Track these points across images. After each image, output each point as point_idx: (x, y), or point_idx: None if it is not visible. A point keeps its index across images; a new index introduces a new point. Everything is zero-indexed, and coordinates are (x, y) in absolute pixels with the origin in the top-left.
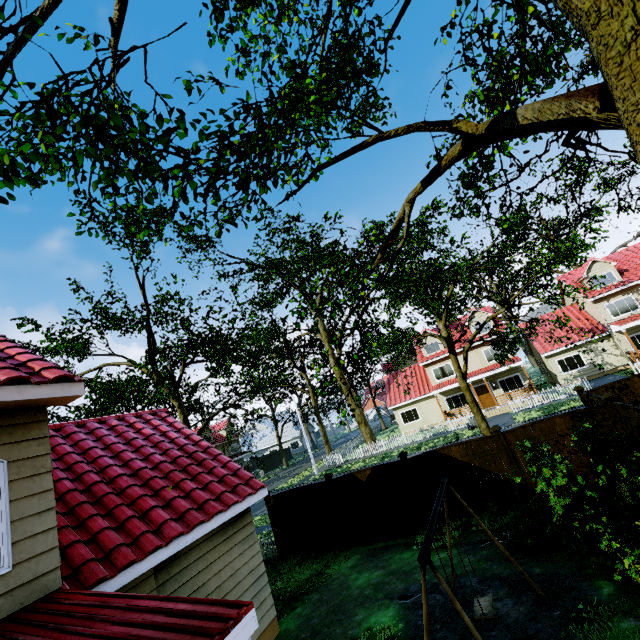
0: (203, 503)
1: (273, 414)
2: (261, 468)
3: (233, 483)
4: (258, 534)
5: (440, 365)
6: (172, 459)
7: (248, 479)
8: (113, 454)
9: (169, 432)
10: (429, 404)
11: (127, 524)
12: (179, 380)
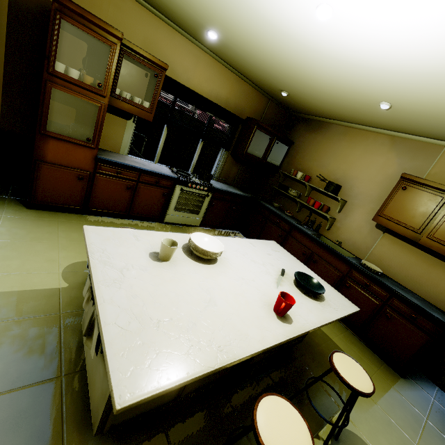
0: None
1: None
2: None
3: None
4: None
5: None
6: None
7: None
8: None
9: None
10: None
11: None
12: None
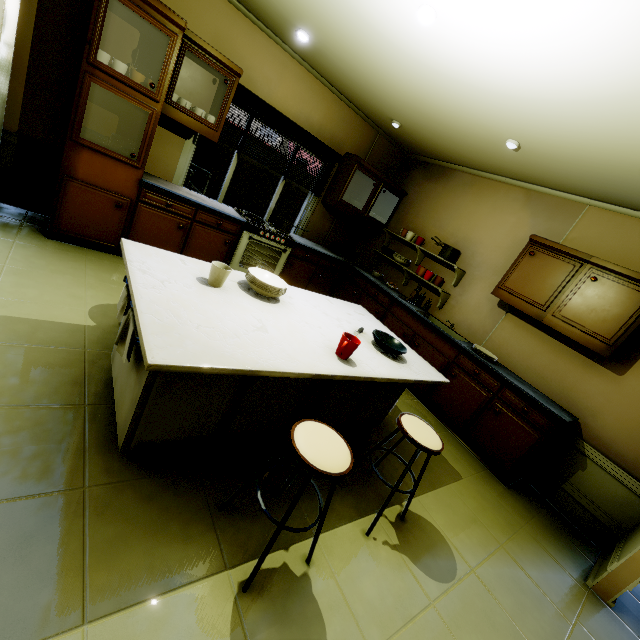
0: None
1: None
2: None
3: None
4: None
5: None
6: None
7: None
8: None
9: None
10: None
11: None
12: None
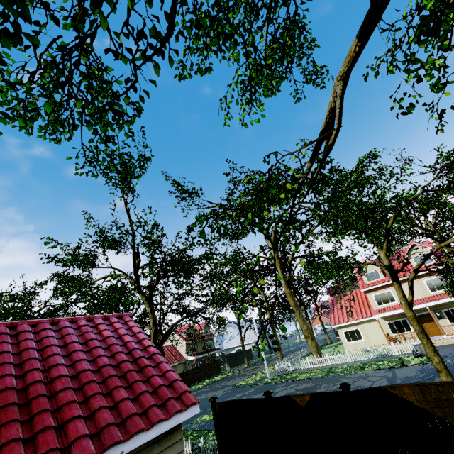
0: (127, 417)
1: (238, 321)
2: (228, 363)
3: (165, 396)
4: (212, 430)
5: (381, 292)
6: (117, 363)
7: (181, 393)
8: (67, 353)
9: (125, 335)
10: (371, 326)
11: (39, 436)
12: (153, 290)
